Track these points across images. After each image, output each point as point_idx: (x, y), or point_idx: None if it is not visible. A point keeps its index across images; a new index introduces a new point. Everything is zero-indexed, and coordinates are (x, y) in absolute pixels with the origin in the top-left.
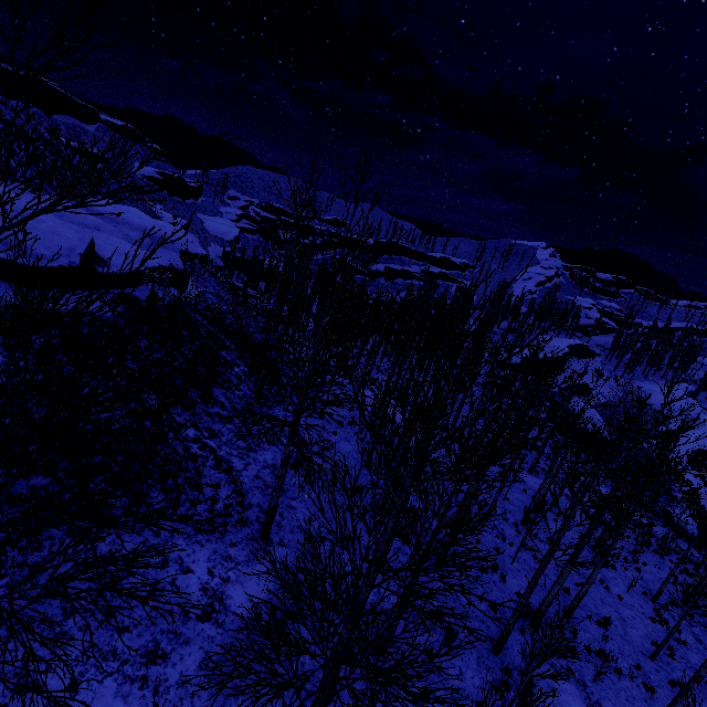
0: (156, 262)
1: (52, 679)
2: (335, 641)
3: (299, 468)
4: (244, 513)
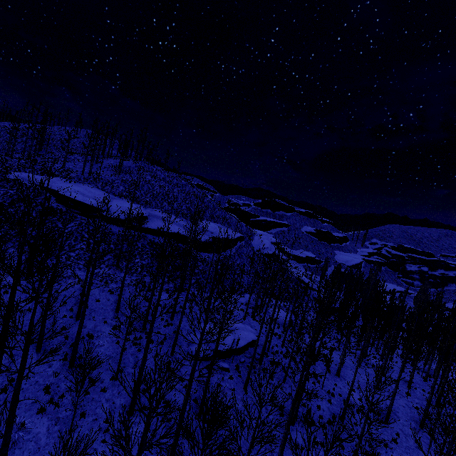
0: (176, 231)
1: None
2: None
3: (83, 283)
4: None
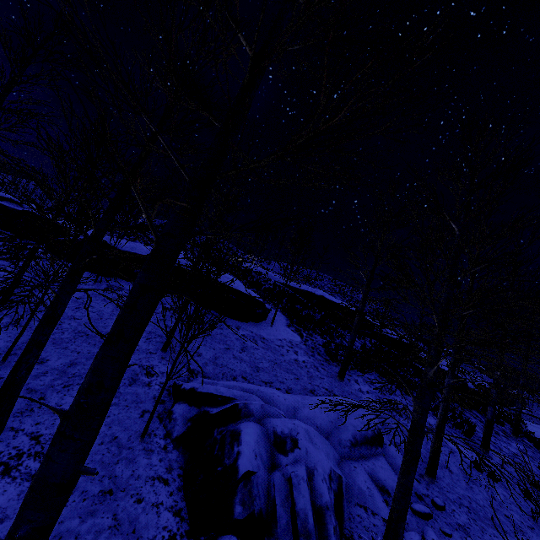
0: None
1: (362, 386)
2: (539, 523)
3: None
4: (472, 437)
